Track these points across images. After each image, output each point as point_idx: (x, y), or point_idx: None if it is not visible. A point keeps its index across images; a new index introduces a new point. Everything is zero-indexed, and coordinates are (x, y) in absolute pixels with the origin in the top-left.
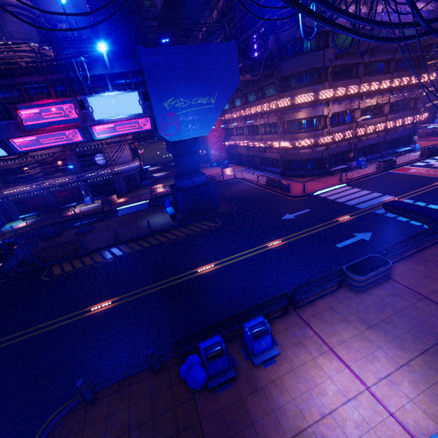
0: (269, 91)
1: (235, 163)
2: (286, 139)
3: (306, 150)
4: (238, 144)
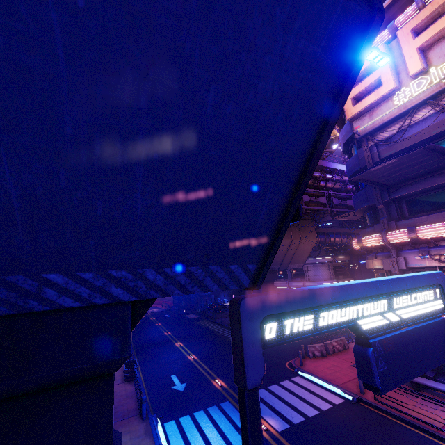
0: None
1: None
2: None
3: None
4: None
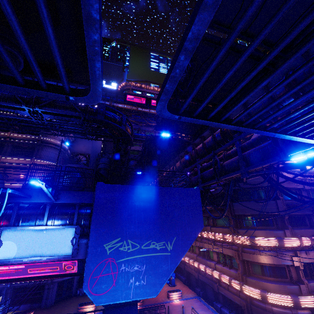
0: (221, 221)
1: (183, 281)
2: (249, 283)
3: (283, 309)
4: (187, 261)
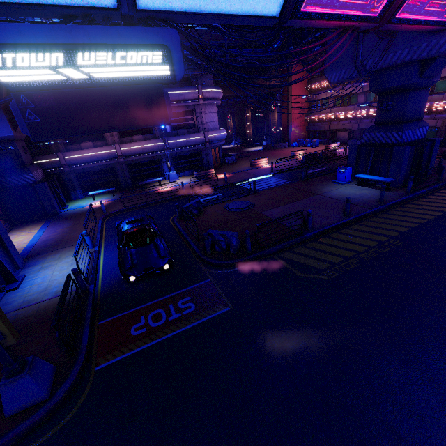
0: None
1: (324, 143)
2: None
3: None
4: (342, 115)
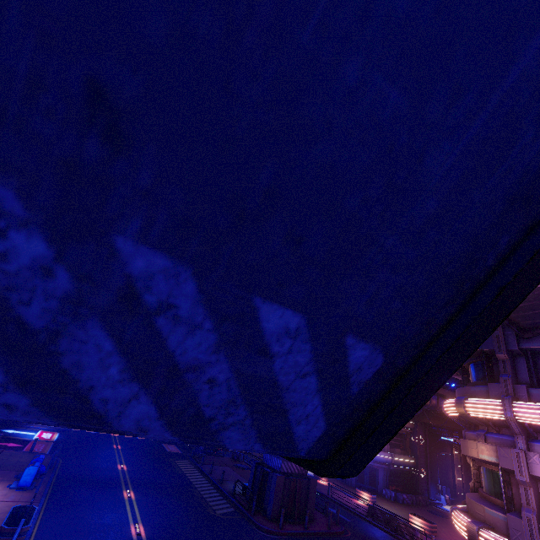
0: None
1: None
2: None
3: None
4: None
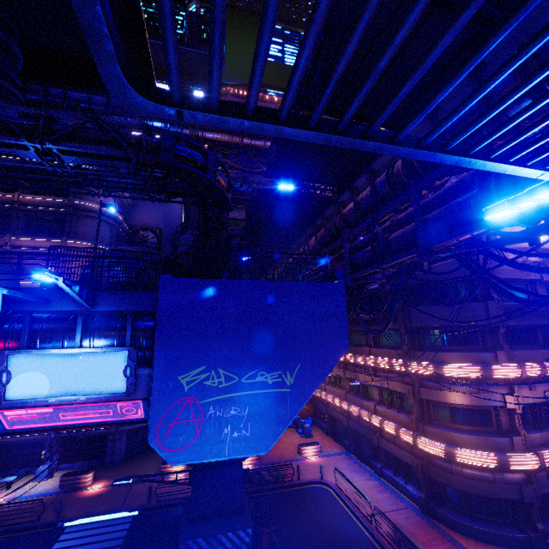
0: (388, 338)
1: (324, 430)
2: (428, 433)
3: (480, 472)
4: (331, 400)
